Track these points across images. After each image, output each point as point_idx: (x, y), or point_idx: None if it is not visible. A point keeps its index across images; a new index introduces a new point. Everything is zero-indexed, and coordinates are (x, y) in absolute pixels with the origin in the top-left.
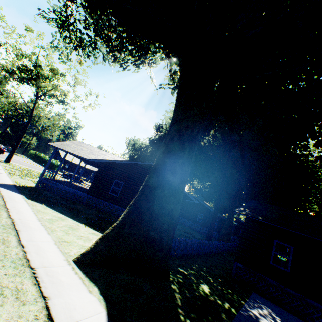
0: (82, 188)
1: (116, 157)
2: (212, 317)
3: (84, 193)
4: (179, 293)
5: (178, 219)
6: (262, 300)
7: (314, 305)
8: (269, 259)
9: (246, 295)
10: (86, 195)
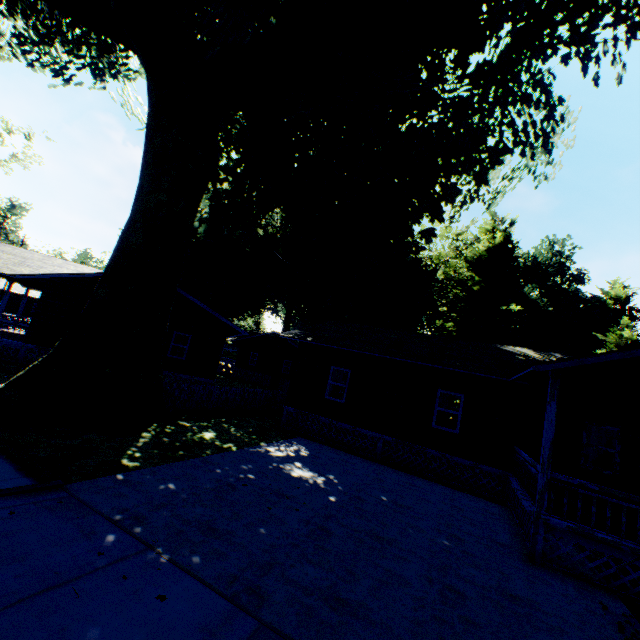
0: (23, 336)
1: (89, 269)
2: (186, 451)
3: (19, 342)
4: (151, 438)
5: (217, 365)
6: (305, 442)
7: (366, 433)
8: (324, 393)
9: (281, 439)
10: (24, 345)
